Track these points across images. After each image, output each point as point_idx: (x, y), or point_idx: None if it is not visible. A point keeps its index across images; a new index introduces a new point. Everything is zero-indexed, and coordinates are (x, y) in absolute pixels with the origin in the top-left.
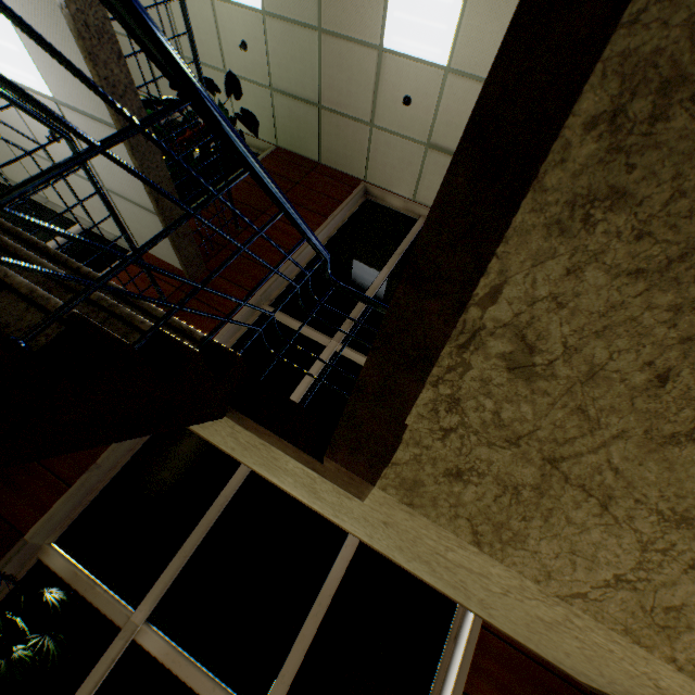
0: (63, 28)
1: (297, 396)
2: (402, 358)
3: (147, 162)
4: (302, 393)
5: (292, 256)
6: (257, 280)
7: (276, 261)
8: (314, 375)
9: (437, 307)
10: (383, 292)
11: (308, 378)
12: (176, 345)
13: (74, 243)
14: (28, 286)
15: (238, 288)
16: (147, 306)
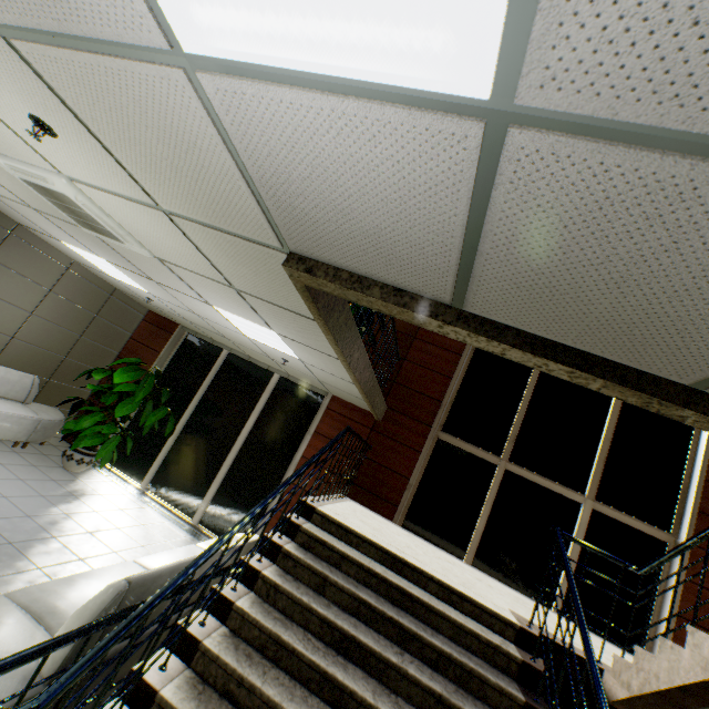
0: (336, 364)
1: (485, 515)
2: (668, 701)
3: (371, 394)
4: (488, 512)
5: (451, 383)
6: (429, 412)
7: (438, 389)
8: (494, 494)
9: (693, 700)
10: (534, 403)
11: (490, 498)
12: (537, 673)
13: (278, 391)
14: (498, 685)
15: (416, 422)
16: (480, 606)
